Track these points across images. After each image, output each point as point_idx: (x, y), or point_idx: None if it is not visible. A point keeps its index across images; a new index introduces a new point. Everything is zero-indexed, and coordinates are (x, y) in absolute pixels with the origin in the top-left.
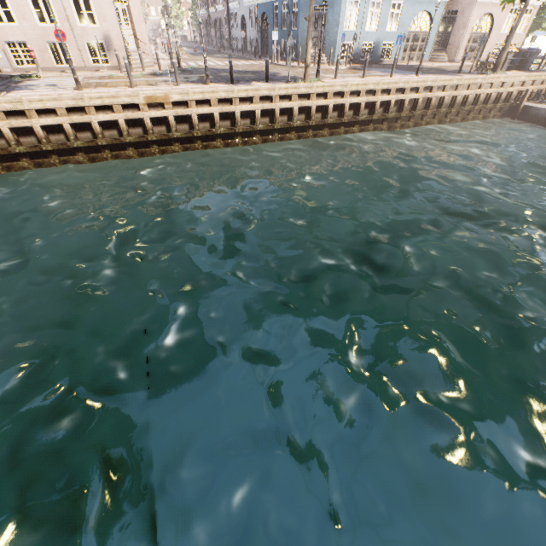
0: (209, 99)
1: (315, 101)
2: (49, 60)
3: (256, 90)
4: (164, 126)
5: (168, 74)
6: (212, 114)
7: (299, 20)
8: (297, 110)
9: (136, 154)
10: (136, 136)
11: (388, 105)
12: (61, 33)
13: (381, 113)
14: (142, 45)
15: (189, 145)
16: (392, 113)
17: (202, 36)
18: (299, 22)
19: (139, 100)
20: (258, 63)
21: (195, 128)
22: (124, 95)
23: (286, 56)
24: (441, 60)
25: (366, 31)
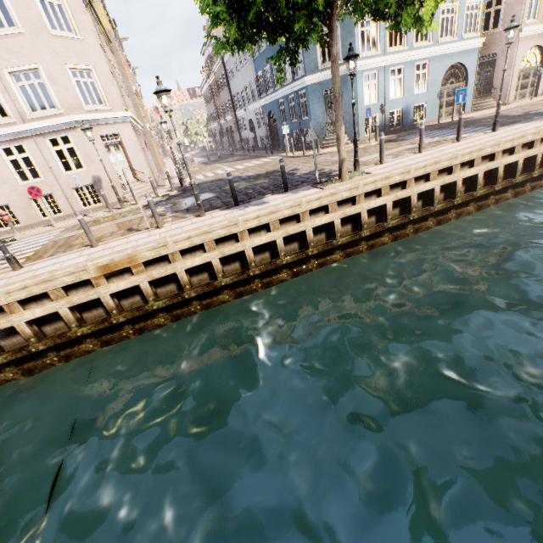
0: (201, 243)
1: (364, 203)
2: (35, 215)
3: (272, 213)
4: (137, 295)
5: (164, 201)
6: (210, 261)
7: (309, 108)
8: (339, 222)
9: (99, 345)
10: (91, 324)
11: (473, 180)
12: (36, 189)
13: (463, 191)
14: (140, 174)
15: (181, 310)
16: (482, 189)
17: (184, 159)
18: (309, 110)
19: (89, 273)
20: (271, 159)
21: (185, 287)
22: (62, 274)
23: (300, 145)
24: (488, 107)
25: (391, 100)
